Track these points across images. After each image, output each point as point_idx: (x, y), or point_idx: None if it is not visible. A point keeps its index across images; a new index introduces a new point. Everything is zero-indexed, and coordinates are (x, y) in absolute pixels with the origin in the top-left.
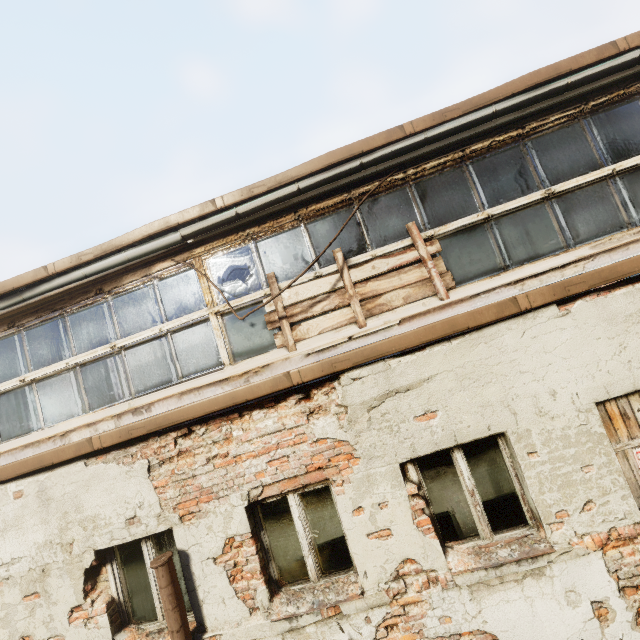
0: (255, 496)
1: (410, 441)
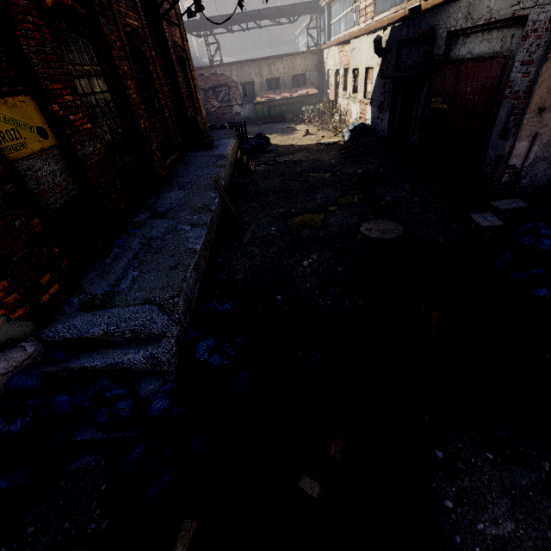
0: (344, 67)
1: (353, 64)
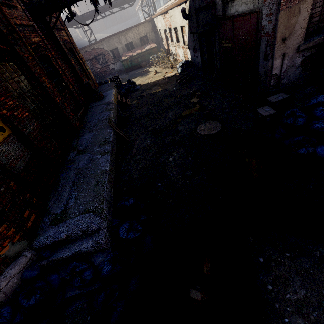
0: (168, 27)
1: (173, 25)
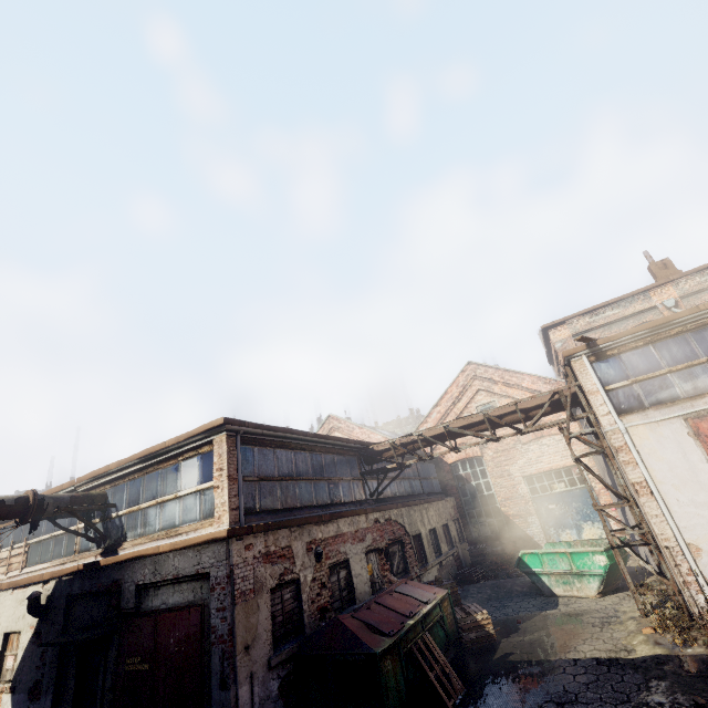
0: None
1: None
